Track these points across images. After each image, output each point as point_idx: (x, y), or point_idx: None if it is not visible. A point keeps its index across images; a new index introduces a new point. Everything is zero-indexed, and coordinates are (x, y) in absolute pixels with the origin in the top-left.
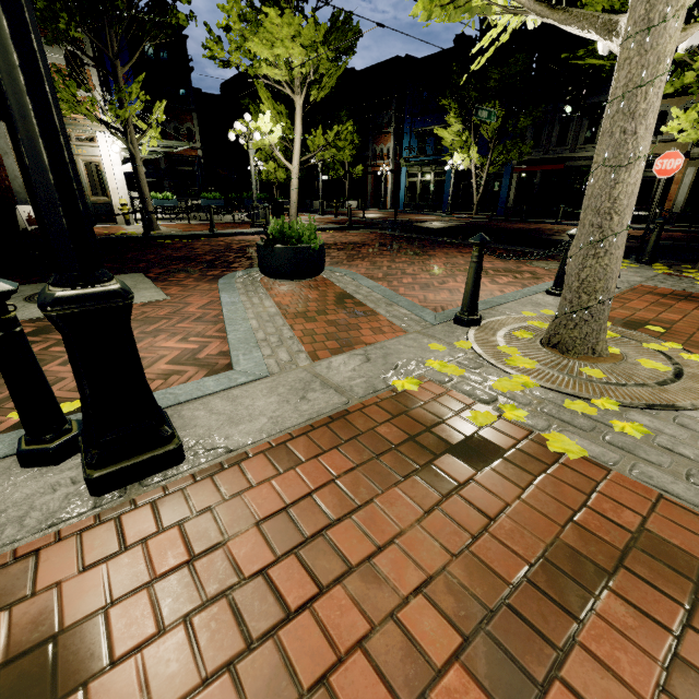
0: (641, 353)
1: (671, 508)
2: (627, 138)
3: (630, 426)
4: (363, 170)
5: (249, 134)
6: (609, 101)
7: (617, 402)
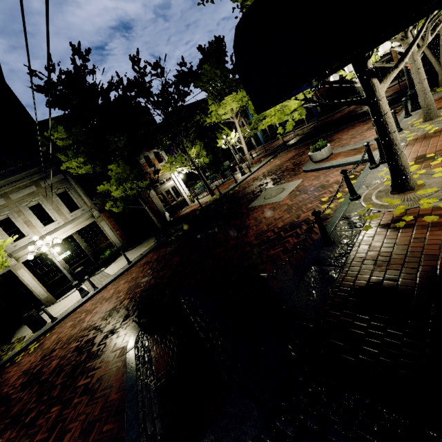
0: None
1: None
2: (421, 77)
3: None
4: None
5: (228, 142)
6: (413, 73)
7: None
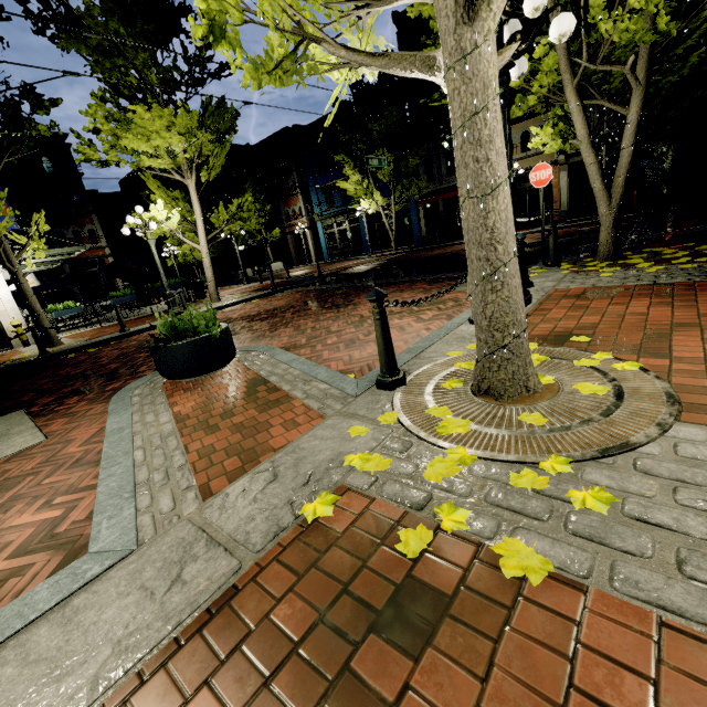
0: (575, 375)
1: (679, 638)
2: (482, 166)
3: (591, 495)
4: (281, 232)
5: (145, 225)
6: (453, 133)
7: (568, 458)
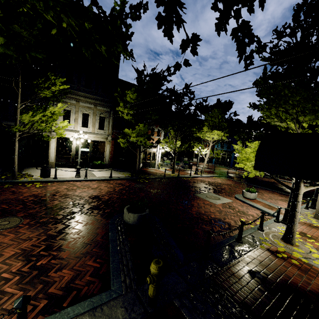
0: None
1: None
2: None
3: None
4: None
5: (199, 151)
6: None
7: None
